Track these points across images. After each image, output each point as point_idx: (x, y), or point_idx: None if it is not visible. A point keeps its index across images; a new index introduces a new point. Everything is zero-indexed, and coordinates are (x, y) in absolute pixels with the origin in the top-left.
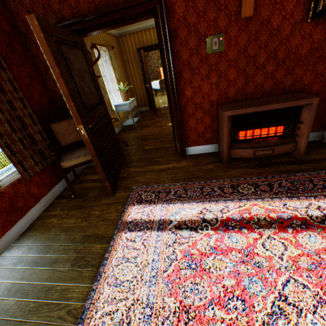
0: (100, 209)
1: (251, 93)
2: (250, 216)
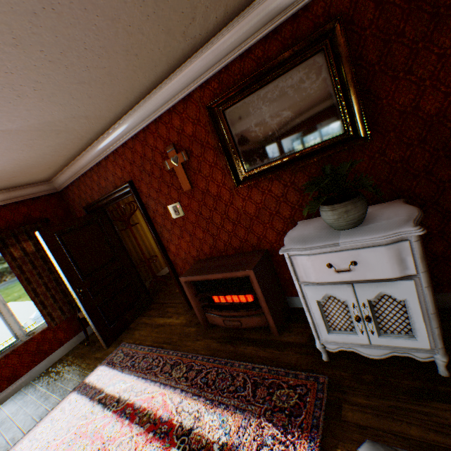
0: (89, 362)
1: (224, 249)
2: (147, 407)
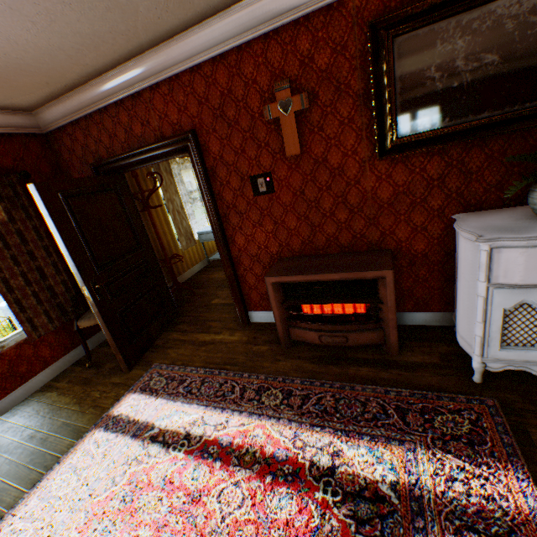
0: (103, 390)
1: (324, 247)
2: (242, 443)
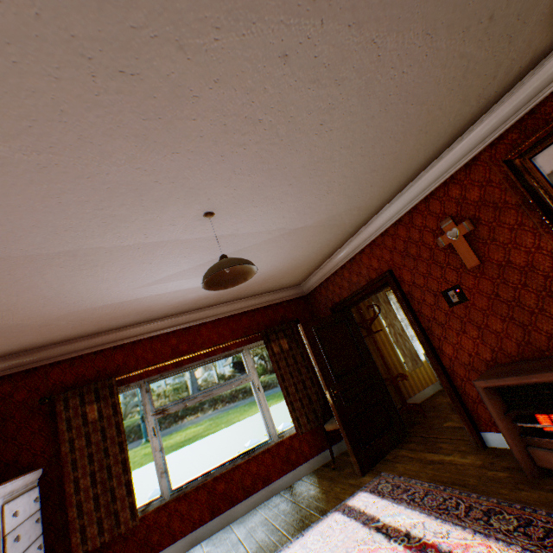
0: (341, 486)
1: (547, 346)
2: None
